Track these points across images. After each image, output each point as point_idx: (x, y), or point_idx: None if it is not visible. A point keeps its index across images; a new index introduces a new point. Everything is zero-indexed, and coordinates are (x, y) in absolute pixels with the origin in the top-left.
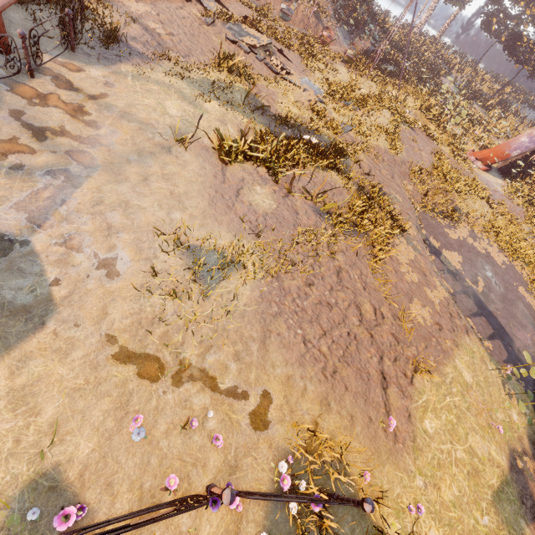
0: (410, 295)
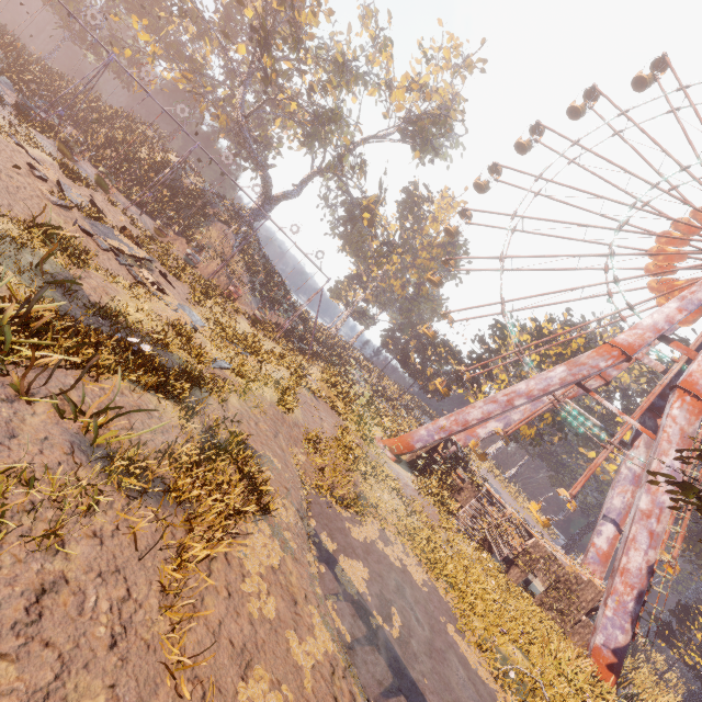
0: (250, 654)
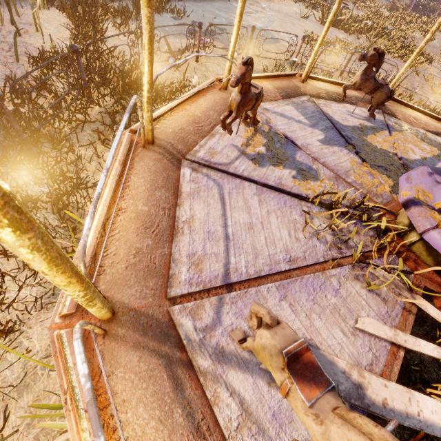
0: (434, 79)
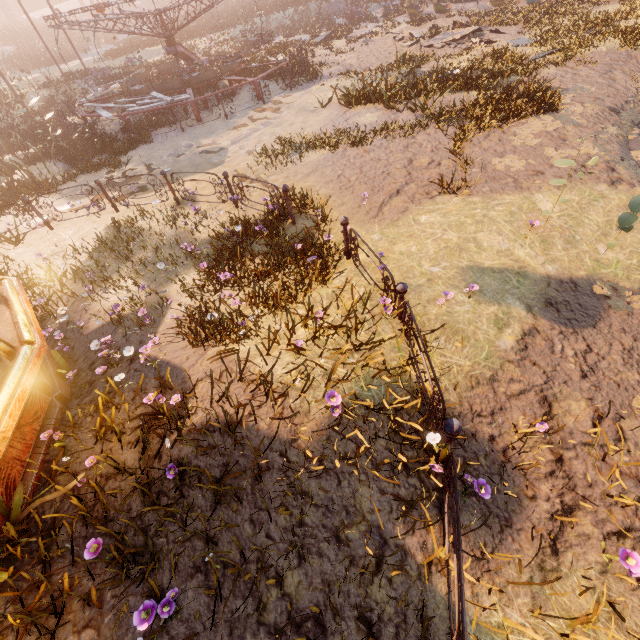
0: (506, 154)
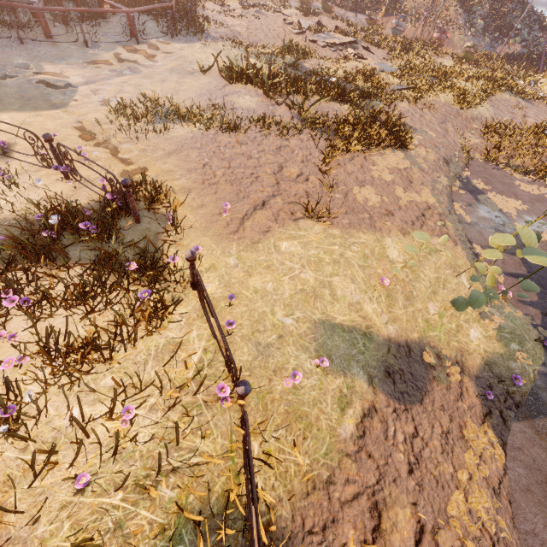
0: (366, 184)
